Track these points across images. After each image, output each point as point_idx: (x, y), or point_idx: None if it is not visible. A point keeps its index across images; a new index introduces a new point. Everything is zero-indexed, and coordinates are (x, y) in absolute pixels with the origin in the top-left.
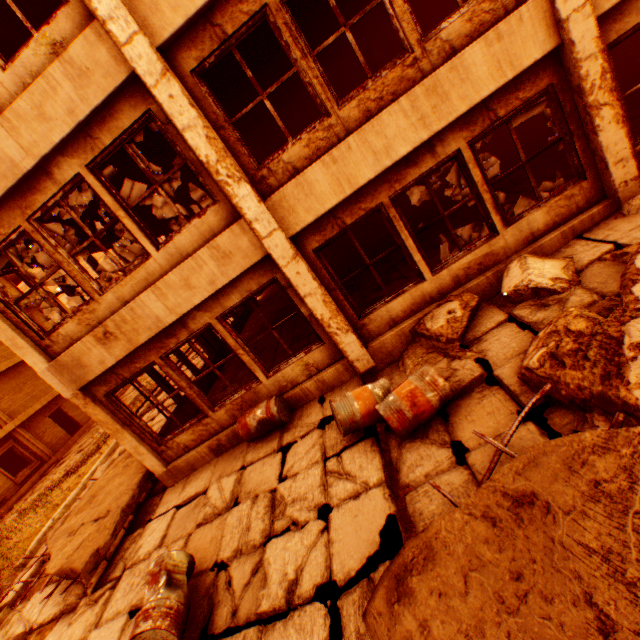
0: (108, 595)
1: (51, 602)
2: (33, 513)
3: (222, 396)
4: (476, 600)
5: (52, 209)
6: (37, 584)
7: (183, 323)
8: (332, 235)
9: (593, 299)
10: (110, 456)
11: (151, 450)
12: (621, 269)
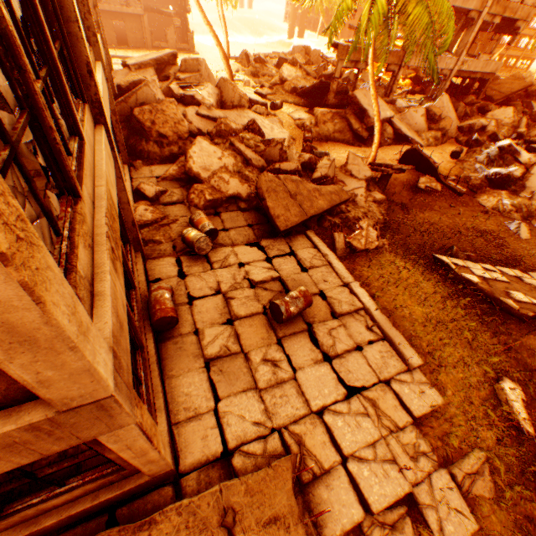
0: (293, 425)
1: None
2: None
3: None
4: (280, 204)
5: None
6: None
7: None
8: None
9: (181, 189)
10: None
11: None
12: (170, 182)
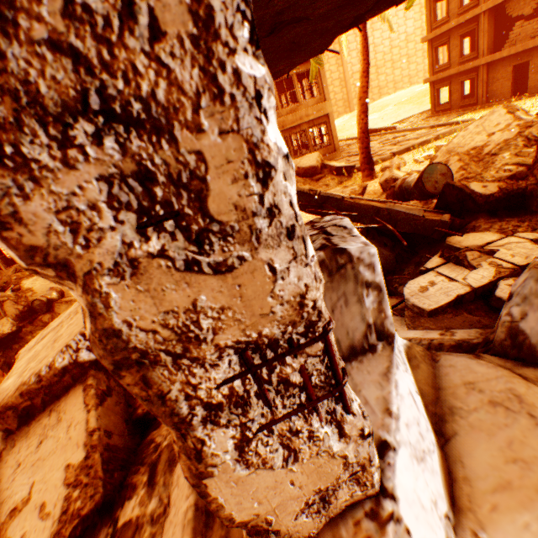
0: None
1: None
2: None
3: None
4: None
5: None
6: None
7: None
8: None
9: None
10: None
11: None
12: None
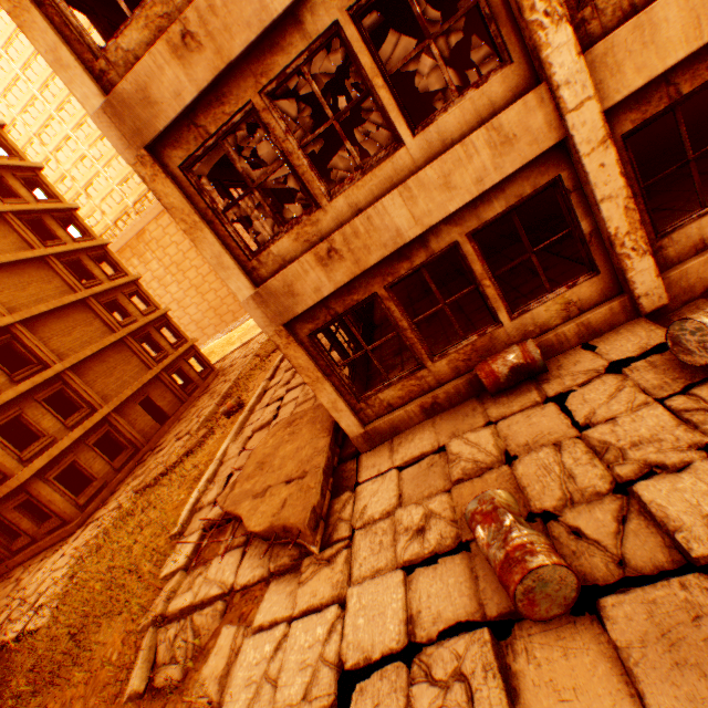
0: (346, 554)
1: (247, 565)
2: (162, 489)
3: (401, 360)
4: None
5: (289, 79)
6: (207, 551)
7: (422, 241)
8: (654, 112)
9: None
10: (239, 435)
11: (348, 407)
12: None
